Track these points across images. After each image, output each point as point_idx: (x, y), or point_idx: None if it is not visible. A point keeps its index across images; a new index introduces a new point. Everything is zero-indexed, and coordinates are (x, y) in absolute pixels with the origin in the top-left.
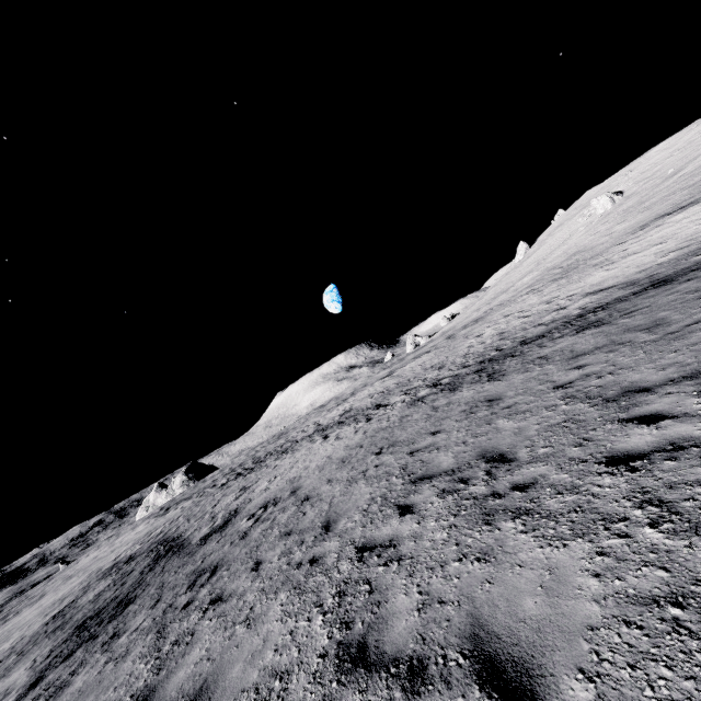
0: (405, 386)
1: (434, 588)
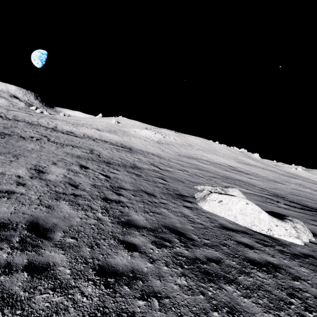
0: (0, 113)
1: None
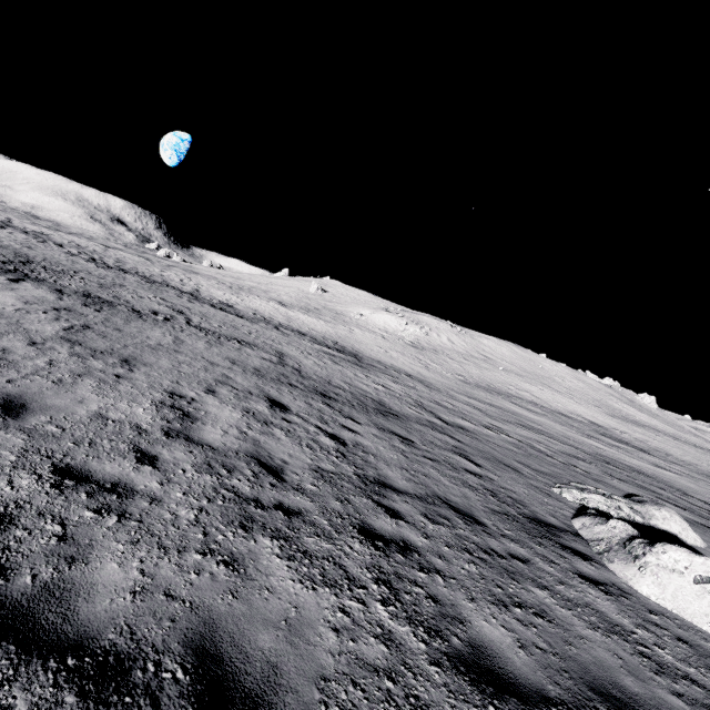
0: (92, 253)
1: None
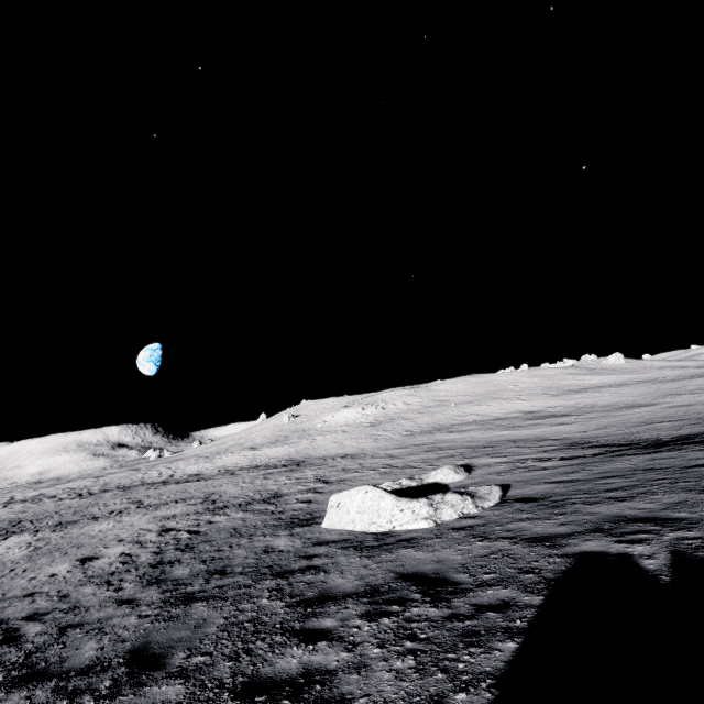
0: (82, 490)
1: None
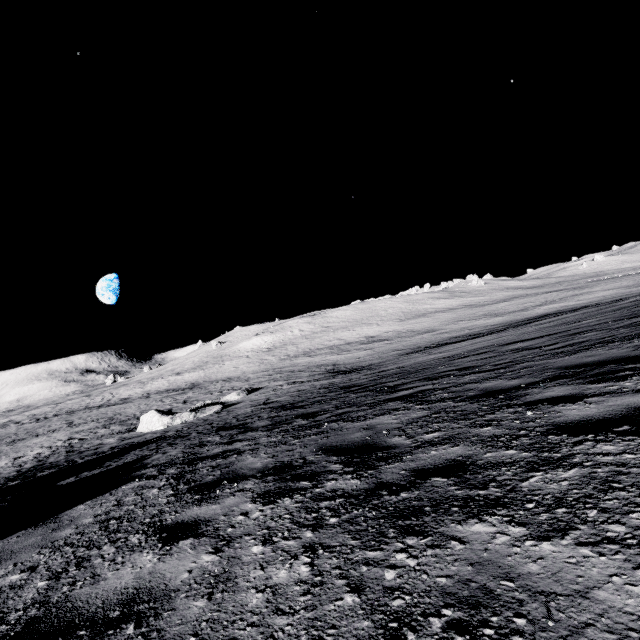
0: (41, 415)
1: None
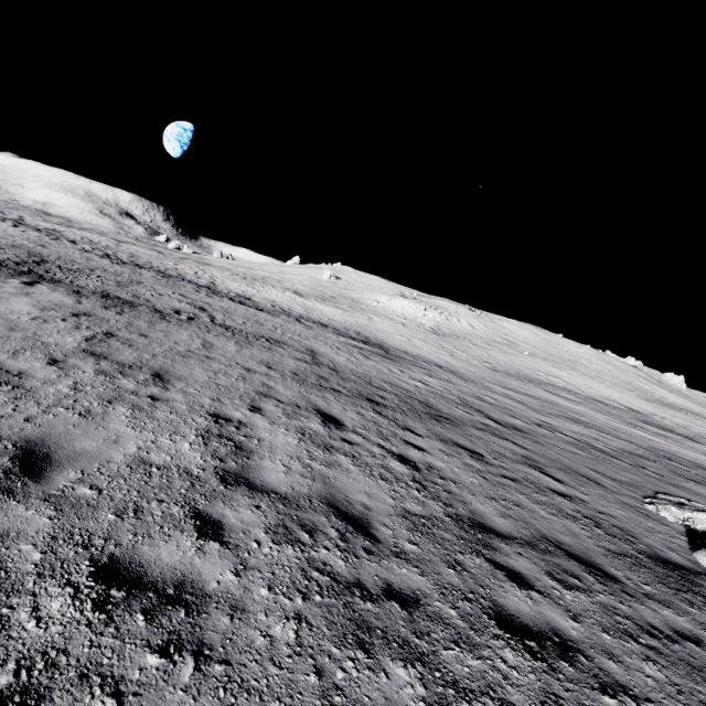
0: (105, 248)
1: (3, 250)
